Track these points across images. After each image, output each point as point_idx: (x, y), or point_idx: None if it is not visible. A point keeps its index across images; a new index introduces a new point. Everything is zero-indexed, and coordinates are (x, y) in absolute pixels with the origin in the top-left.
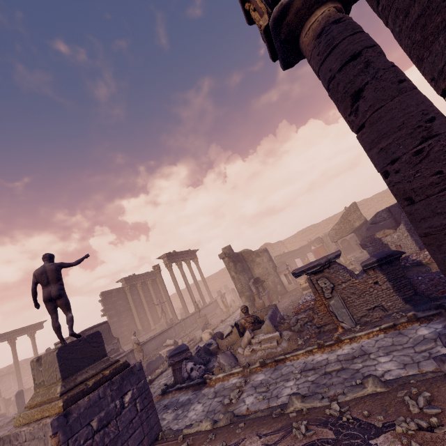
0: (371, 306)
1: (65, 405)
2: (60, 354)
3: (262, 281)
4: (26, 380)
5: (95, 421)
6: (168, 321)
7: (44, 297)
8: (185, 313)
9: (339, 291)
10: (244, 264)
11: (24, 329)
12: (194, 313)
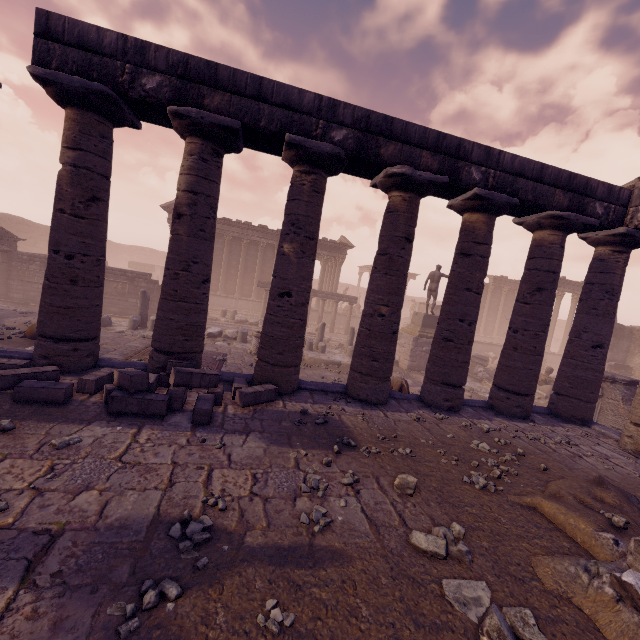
0: (616, 426)
1: (418, 336)
2: (424, 317)
3: (626, 372)
4: None
5: (424, 348)
6: None
7: (429, 288)
8: None
9: (603, 402)
10: (623, 343)
11: None
12: None
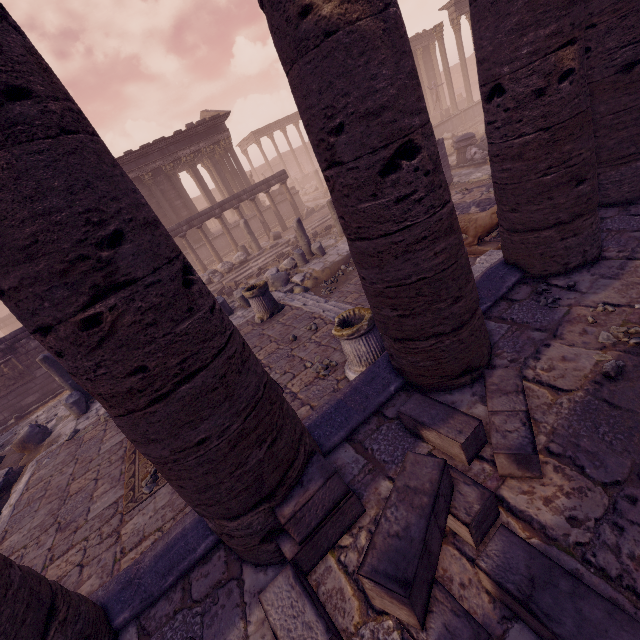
0: None
1: None
2: None
3: None
4: (295, 170)
5: None
6: (442, 113)
7: None
8: (463, 103)
9: None
10: None
11: (289, 119)
12: (479, 102)
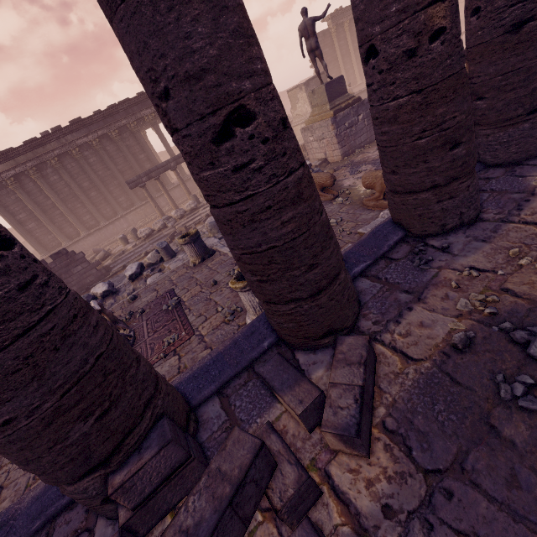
0: None
1: (334, 114)
2: (326, 88)
3: None
4: None
5: (346, 124)
6: None
7: (308, 49)
8: None
9: None
10: None
11: None
12: None
